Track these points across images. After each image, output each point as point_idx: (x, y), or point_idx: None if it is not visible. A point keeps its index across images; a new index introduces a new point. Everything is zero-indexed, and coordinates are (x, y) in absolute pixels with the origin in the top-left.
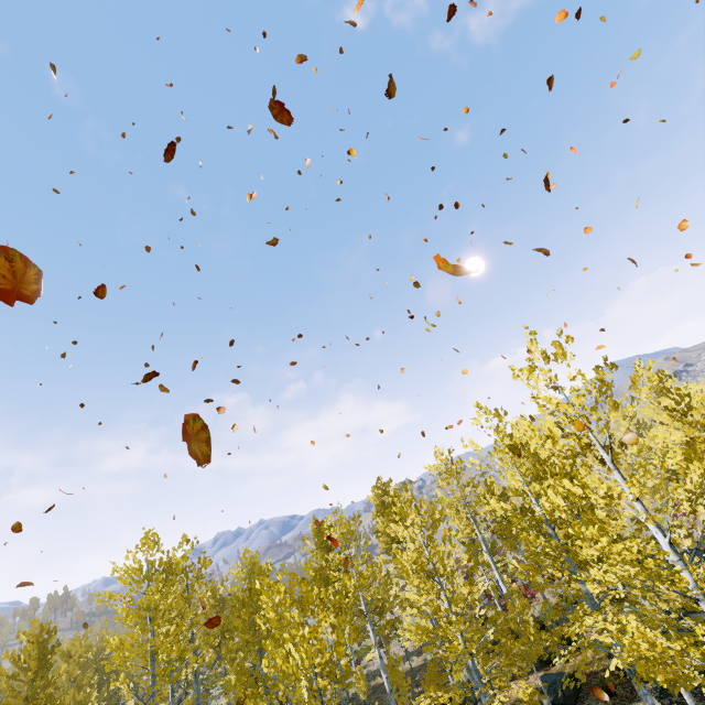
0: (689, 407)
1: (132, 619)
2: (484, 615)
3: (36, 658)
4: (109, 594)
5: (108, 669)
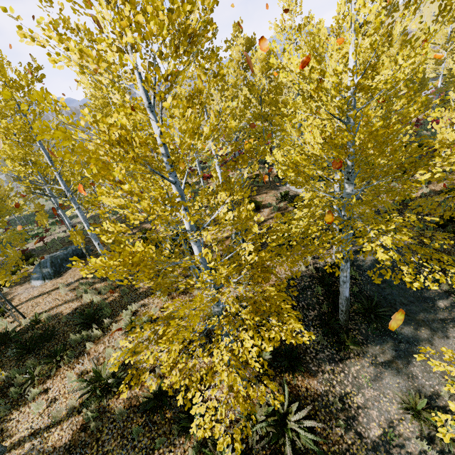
0: (407, 34)
1: None
2: (187, 182)
3: None
4: None
5: None
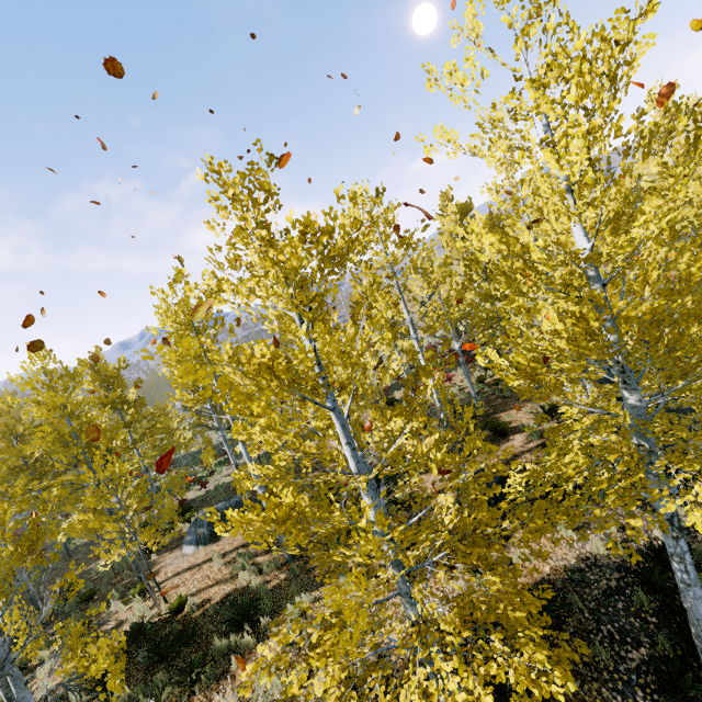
0: None
1: None
2: (392, 397)
3: None
4: None
5: None
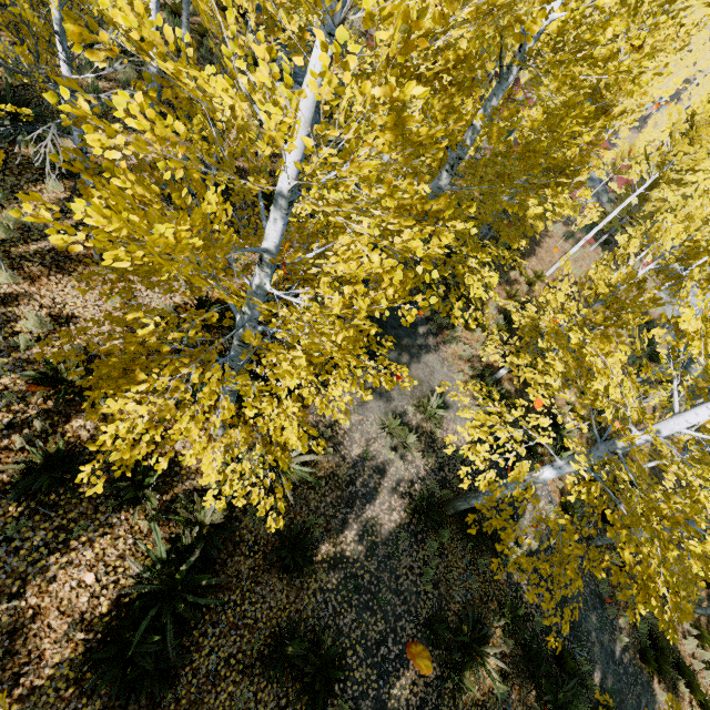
0: None
1: None
2: None
3: None
4: None
5: None
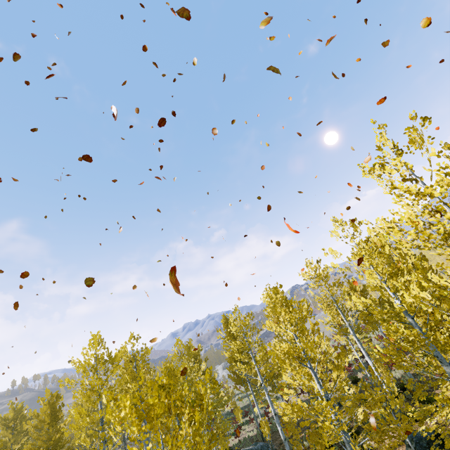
0: None
1: (82, 398)
2: (355, 376)
3: (48, 414)
4: (68, 380)
5: (67, 434)
